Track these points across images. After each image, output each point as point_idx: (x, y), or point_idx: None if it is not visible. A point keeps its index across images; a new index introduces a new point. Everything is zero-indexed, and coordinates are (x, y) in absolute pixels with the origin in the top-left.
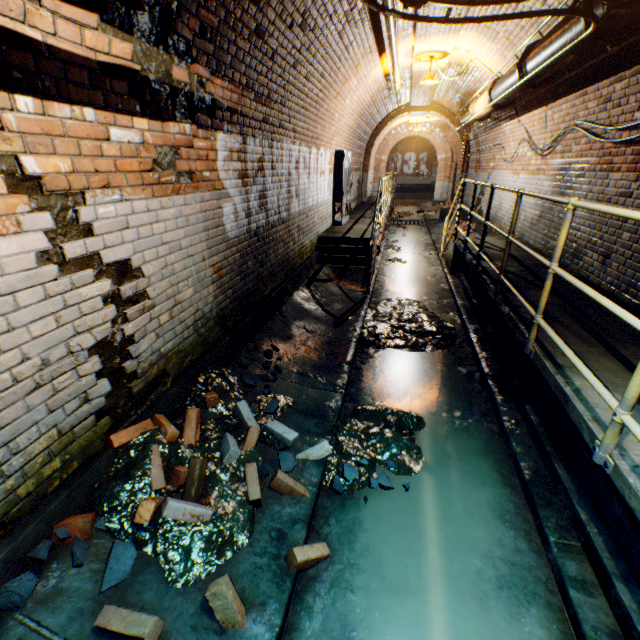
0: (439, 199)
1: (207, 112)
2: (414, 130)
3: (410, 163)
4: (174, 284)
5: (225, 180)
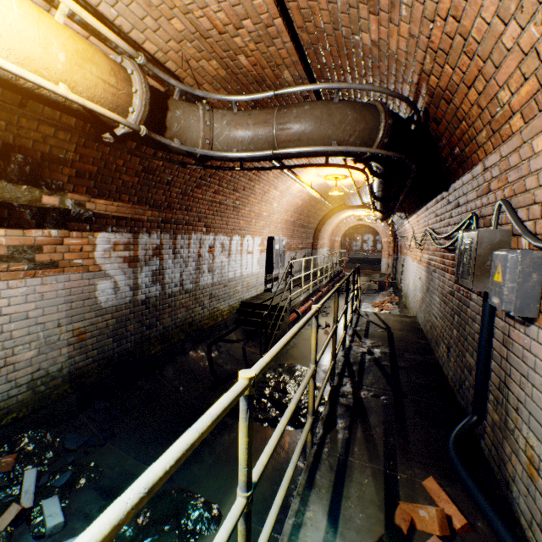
0: (385, 272)
1: (84, 220)
2: (358, 220)
3: (368, 242)
4: (9, 347)
5: (105, 264)
